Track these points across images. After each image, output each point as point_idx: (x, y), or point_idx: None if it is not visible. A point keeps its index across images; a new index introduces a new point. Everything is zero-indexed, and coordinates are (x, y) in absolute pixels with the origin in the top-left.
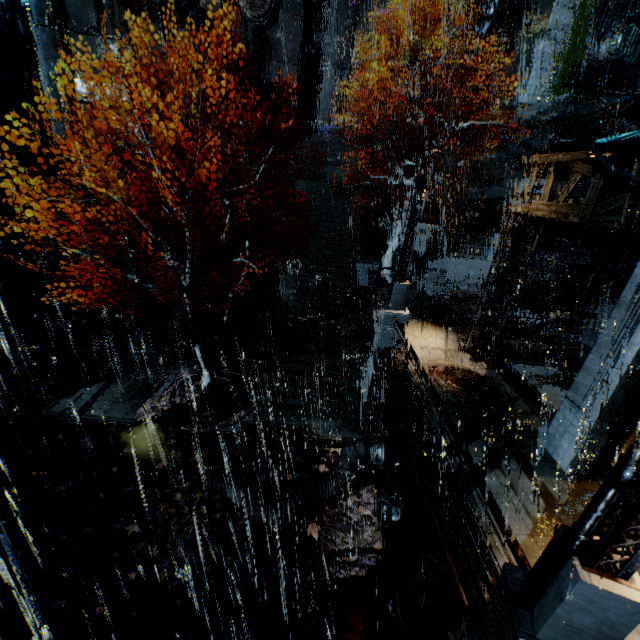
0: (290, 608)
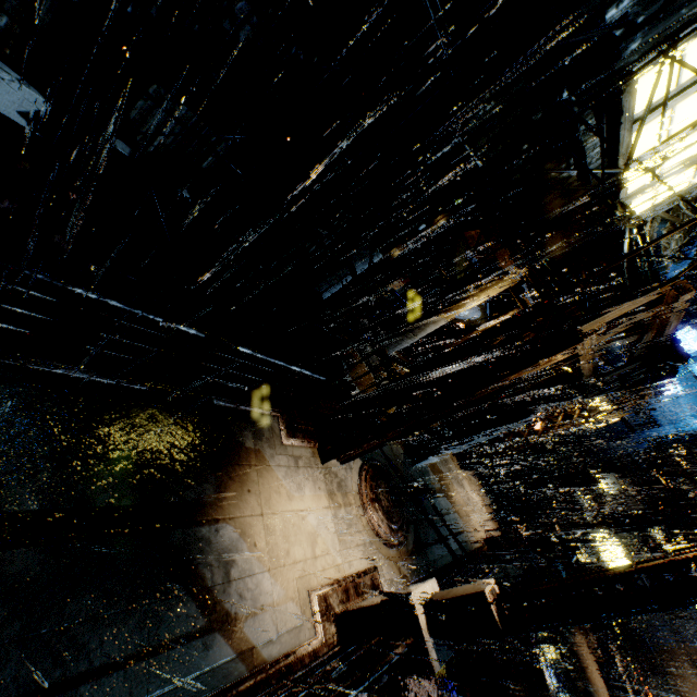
0: (398, 693)
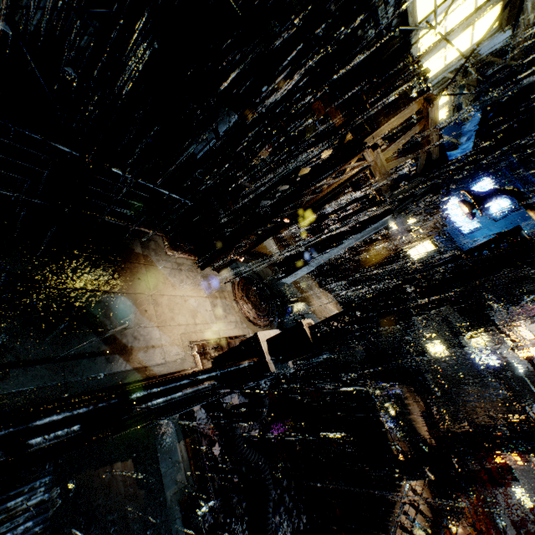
0: (281, 432)
